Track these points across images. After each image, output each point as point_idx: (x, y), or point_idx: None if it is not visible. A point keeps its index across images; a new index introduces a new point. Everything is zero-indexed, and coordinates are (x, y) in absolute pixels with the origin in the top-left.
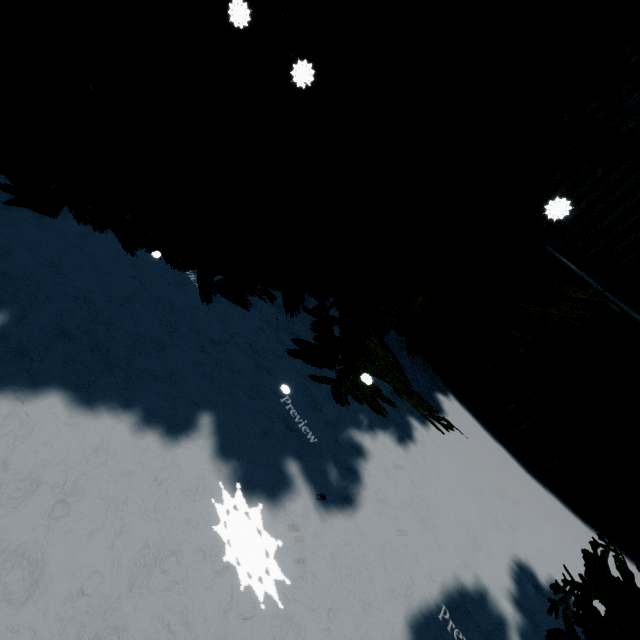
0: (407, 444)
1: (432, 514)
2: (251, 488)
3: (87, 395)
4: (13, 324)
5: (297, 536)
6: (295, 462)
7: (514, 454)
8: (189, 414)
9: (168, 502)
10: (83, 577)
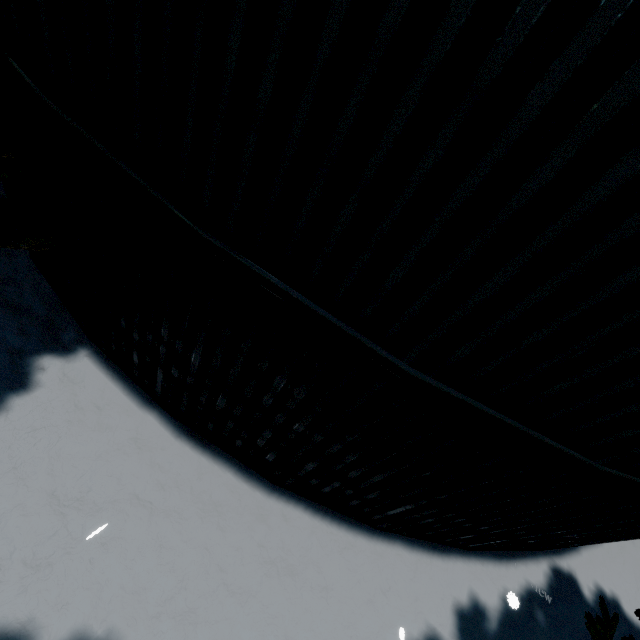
0: None
1: None
2: None
3: None
4: None
5: None
6: None
7: (175, 419)
8: None
9: None
10: None
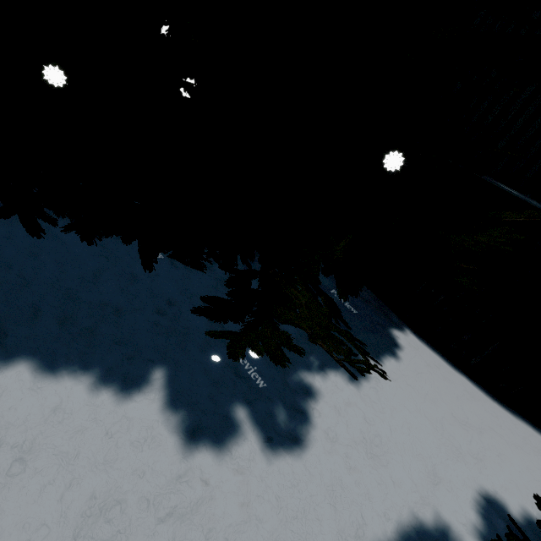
0: (359, 381)
1: (386, 450)
2: (198, 435)
3: (51, 362)
4: None
5: (242, 480)
6: (243, 407)
7: (477, 382)
8: (143, 370)
9: (117, 454)
10: (32, 530)
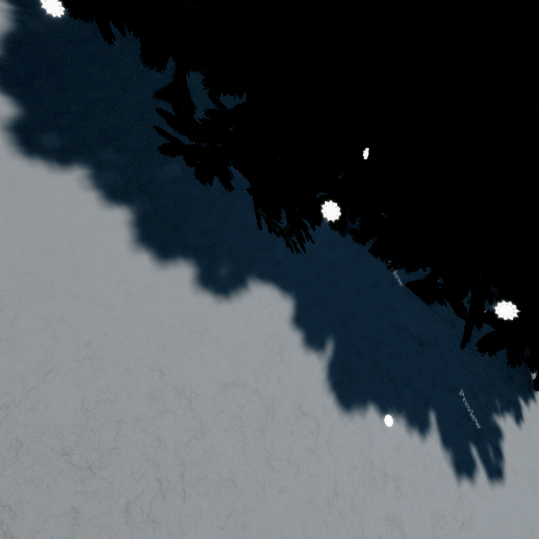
0: (521, 423)
1: (537, 481)
2: (460, 469)
3: (383, 405)
4: (338, 349)
5: (484, 501)
6: (474, 446)
7: None
8: (425, 414)
9: (432, 483)
10: (417, 532)
